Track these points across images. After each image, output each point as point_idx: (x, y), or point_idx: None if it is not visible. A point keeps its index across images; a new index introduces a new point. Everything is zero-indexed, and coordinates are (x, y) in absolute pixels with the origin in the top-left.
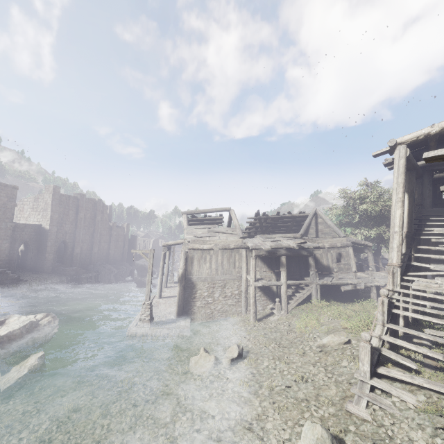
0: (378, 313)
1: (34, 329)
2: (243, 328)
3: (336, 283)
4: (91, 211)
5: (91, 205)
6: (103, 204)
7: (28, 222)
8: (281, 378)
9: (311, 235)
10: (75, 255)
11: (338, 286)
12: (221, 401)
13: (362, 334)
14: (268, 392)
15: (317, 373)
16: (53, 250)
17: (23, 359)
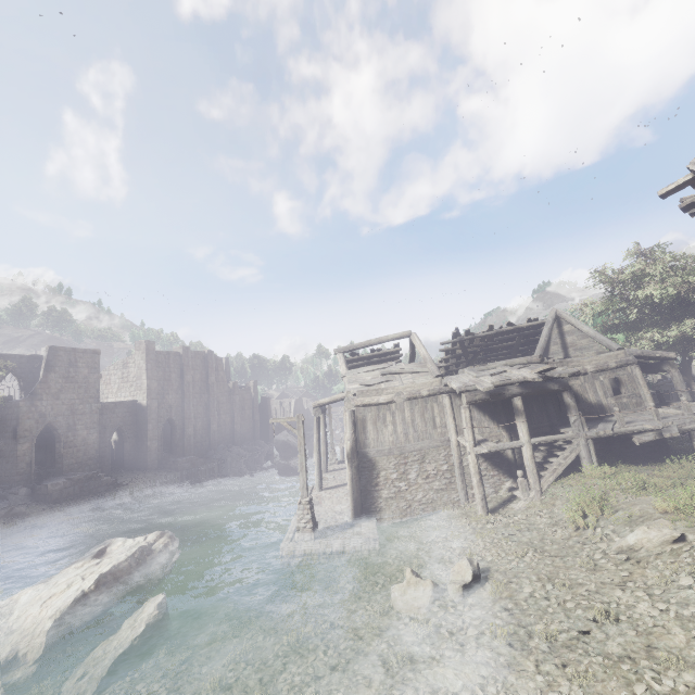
0: None
1: (146, 559)
2: (468, 528)
3: (623, 432)
4: (200, 371)
5: (200, 361)
6: (215, 357)
7: (119, 399)
8: (564, 616)
9: (554, 355)
10: (187, 439)
11: (627, 436)
12: (464, 665)
13: None
14: (547, 644)
15: (634, 603)
16: (156, 434)
17: (137, 608)
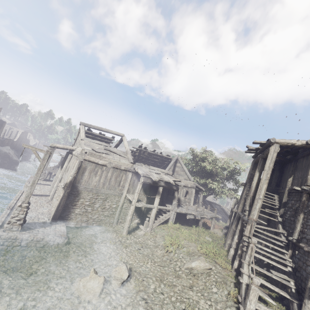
0: (247, 255)
1: None
2: (117, 240)
3: (186, 212)
4: None
5: None
6: None
7: None
8: (172, 306)
9: None
10: None
11: (185, 214)
12: None
13: (255, 280)
14: None
15: (199, 300)
16: None
17: None
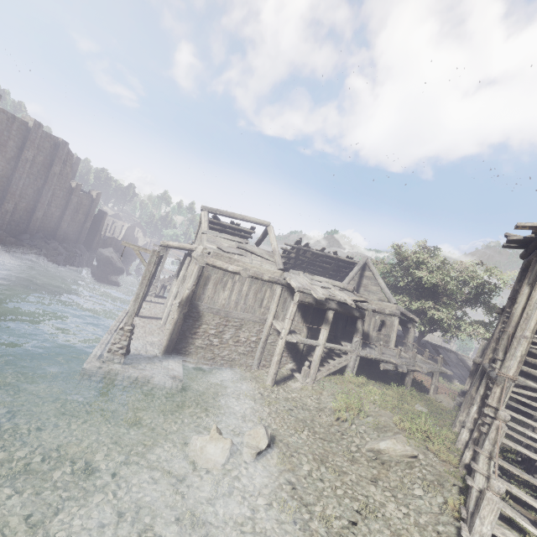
0: (487, 440)
1: None
2: (257, 392)
3: (378, 358)
4: (46, 155)
5: (49, 146)
6: (68, 150)
7: None
8: (336, 502)
9: None
10: (2, 212)
11: (377, 361)
12: None
13: (494, 483)
14: (325, 529)
15: (386, 502)
16: None
17: None
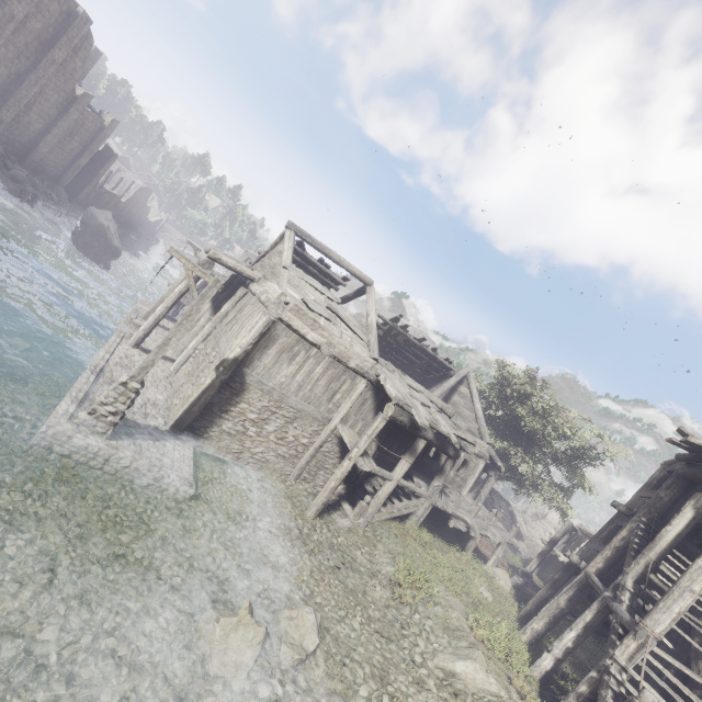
0: None
1: None
2: (294, 525)
3: (453, 513)
4: (48, 23)
5: (58, 10)
6: (87, 32)
7: None
8: None
9: None
10: None
11: (447, 513)
12: None
13: None
14: None
15: None
16: None
17: None
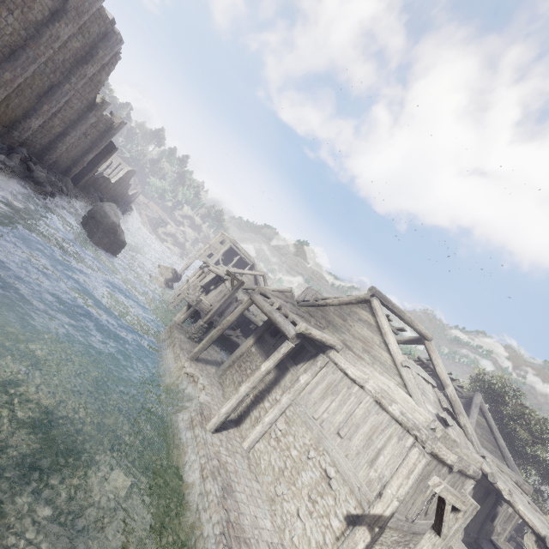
0: None
1: None
2: None
3: None
4: (85, 42)
5: (97, 31)
6: (116, 50)
7: None
8: None
9: None
10: None
11: None
12: None
13: None
14: None
15: None
16: None
17: None
